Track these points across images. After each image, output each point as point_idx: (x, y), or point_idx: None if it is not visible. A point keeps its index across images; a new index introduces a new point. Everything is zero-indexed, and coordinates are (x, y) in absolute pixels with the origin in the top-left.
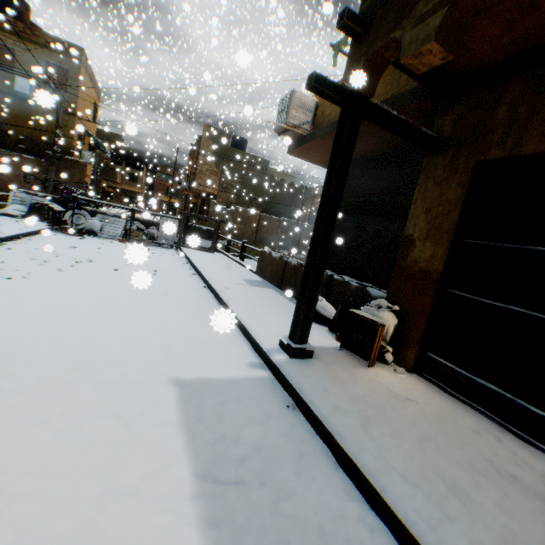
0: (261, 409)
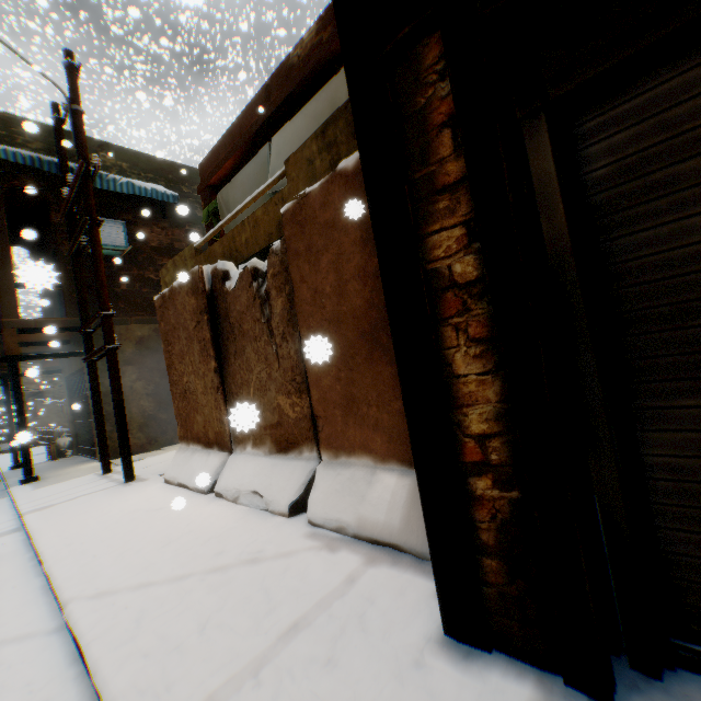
0: None
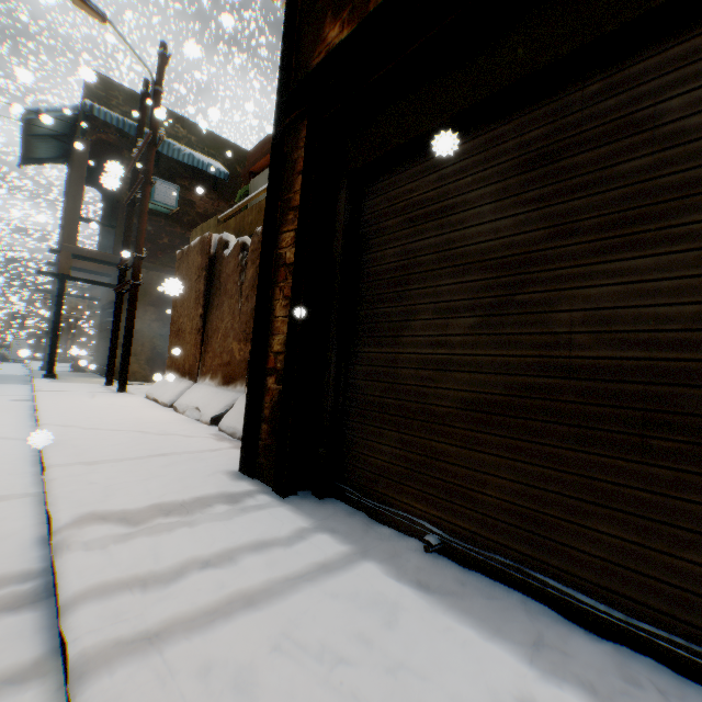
0: (19, 375)
